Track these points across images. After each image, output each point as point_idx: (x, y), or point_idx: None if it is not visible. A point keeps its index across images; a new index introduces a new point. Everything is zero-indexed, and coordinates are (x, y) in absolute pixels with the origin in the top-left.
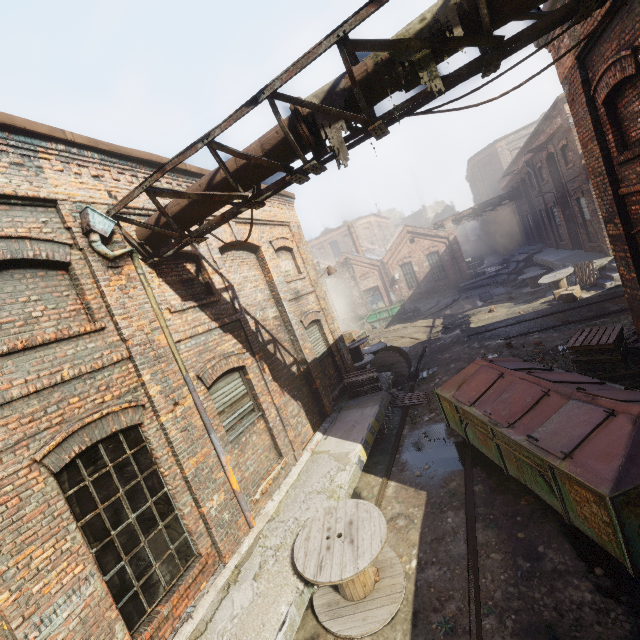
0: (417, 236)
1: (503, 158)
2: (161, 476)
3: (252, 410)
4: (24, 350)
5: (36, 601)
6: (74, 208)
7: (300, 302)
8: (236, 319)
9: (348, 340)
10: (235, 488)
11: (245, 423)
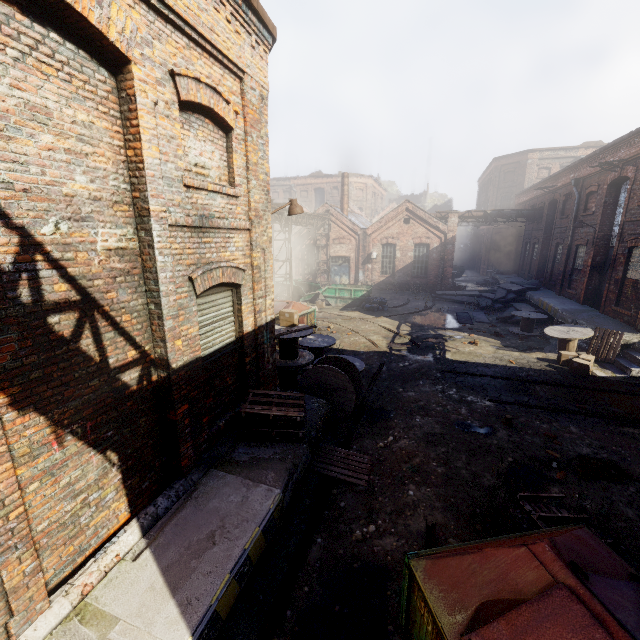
0: (414, 218)
1: (529, 172)
2: None
3: None
4: None
5: None
6: None
7: (206, 239)
8: None
9: (285, 322)
10: None
11: None
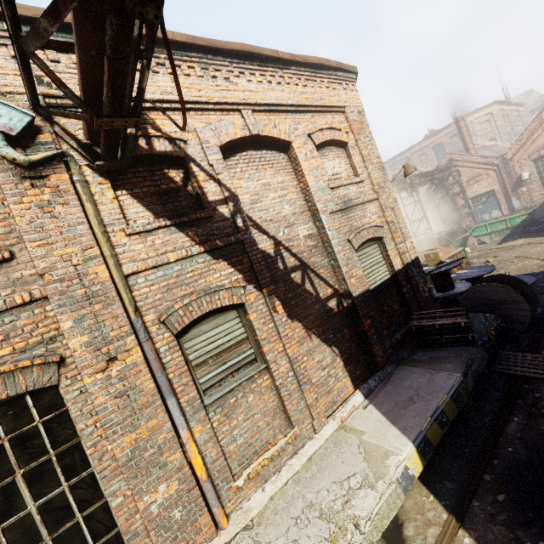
0: None
1: None
2: (87, 451)
3: (254, 359)
4: None
5: None
6: None
7: (351, 214)
8: (236, 241)
9: (432, 262)
10: (199, 474)
11: (238, 378)
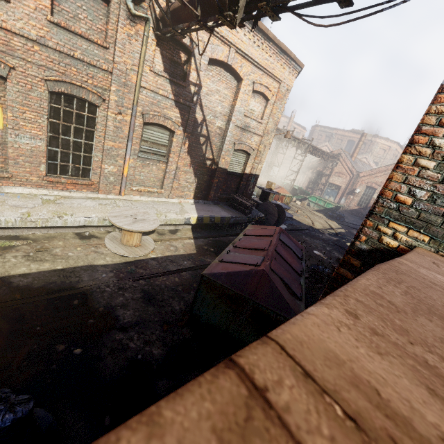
0: None
1: None
2: (95, 136)
3: (164, 156)
4: (64, 28)
5: (20, 127)
6: None
7: (244, 133)
8: (188, 105)
9: (268, 186)
10: (124, 173)
11: (154, 157)
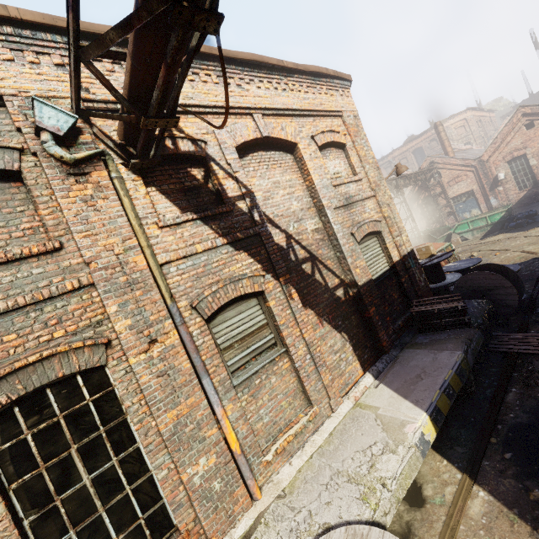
0: (538, 117)
1: None
2: (132, 428)
3: (274, 344)
4: None
5: None
6: (26, 104)
7: (352, 210)
8: (254, 233)
9: (424, 255)
10: (233, 448)
11: (261, 361)
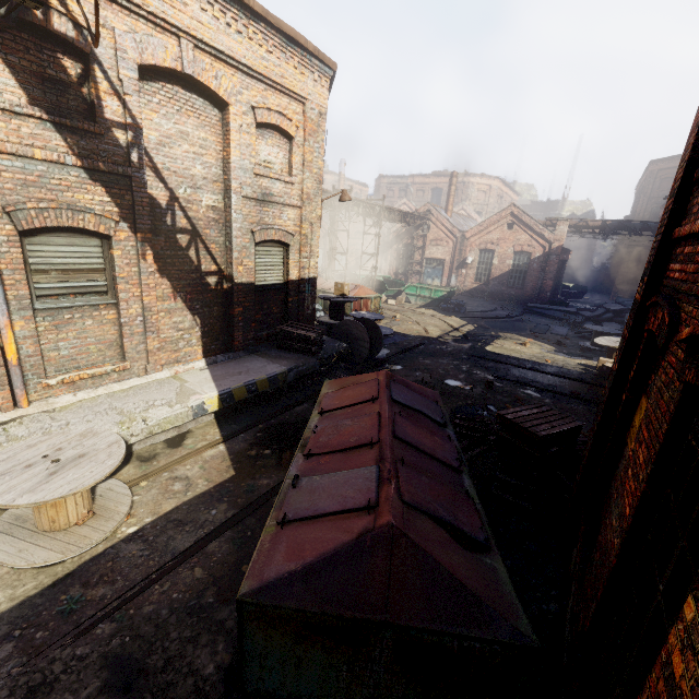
0: (519, 224)
1: None
2: None
3: (106, 293)
4: None
5: None
6: None
7: (266, 209)
8: (123, 173)
9: (338, 291)
10: (9, 358)
11: (81, 301)
